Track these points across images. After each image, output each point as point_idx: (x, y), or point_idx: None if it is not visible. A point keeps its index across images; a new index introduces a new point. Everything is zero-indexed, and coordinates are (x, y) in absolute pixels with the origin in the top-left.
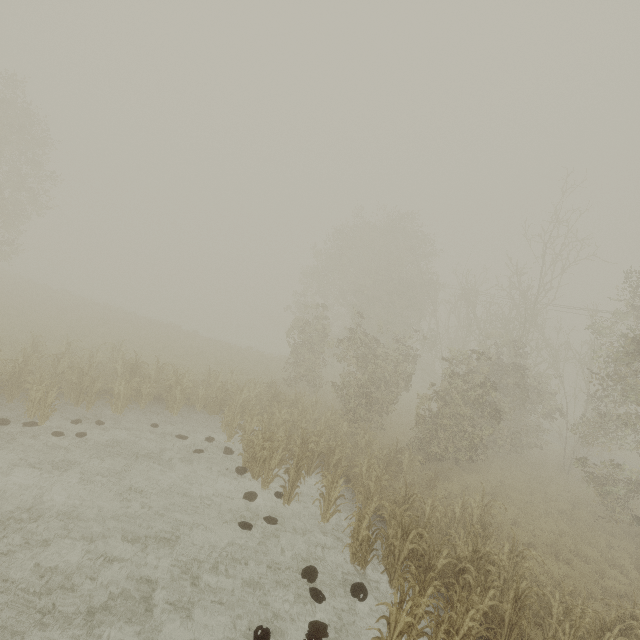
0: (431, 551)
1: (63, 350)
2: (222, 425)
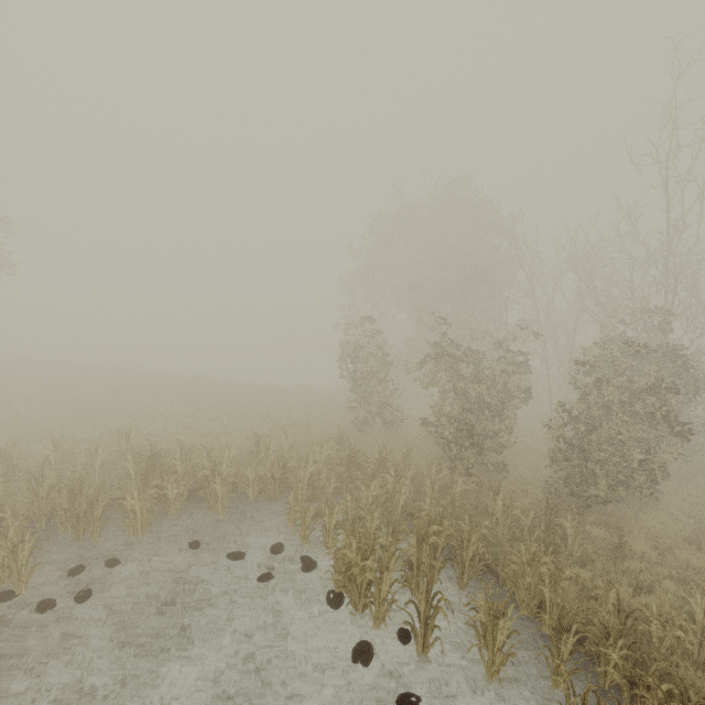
0: (686, 701)
1: (51, 455)
2: (289, 520)
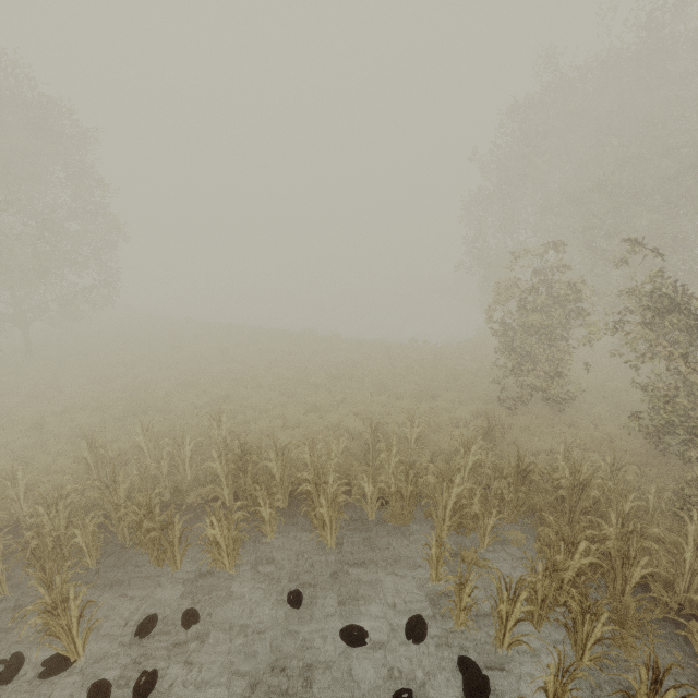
0: None
1: (141, 440)
2: (430, 573)
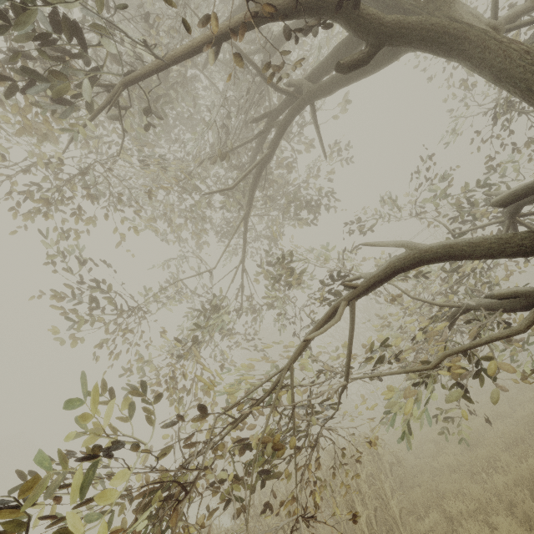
0: None
1: None
2: None
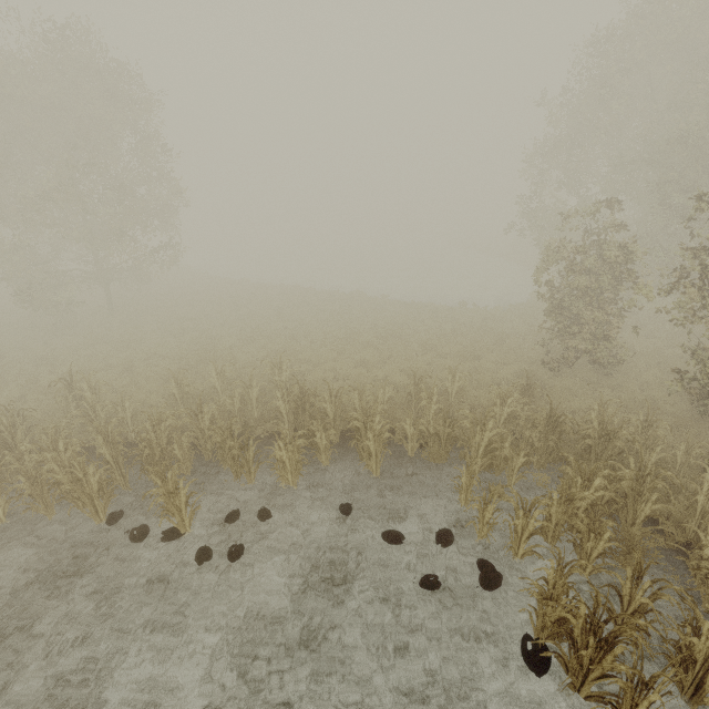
0: None
1: (216, 383)
2: (460, 499)
